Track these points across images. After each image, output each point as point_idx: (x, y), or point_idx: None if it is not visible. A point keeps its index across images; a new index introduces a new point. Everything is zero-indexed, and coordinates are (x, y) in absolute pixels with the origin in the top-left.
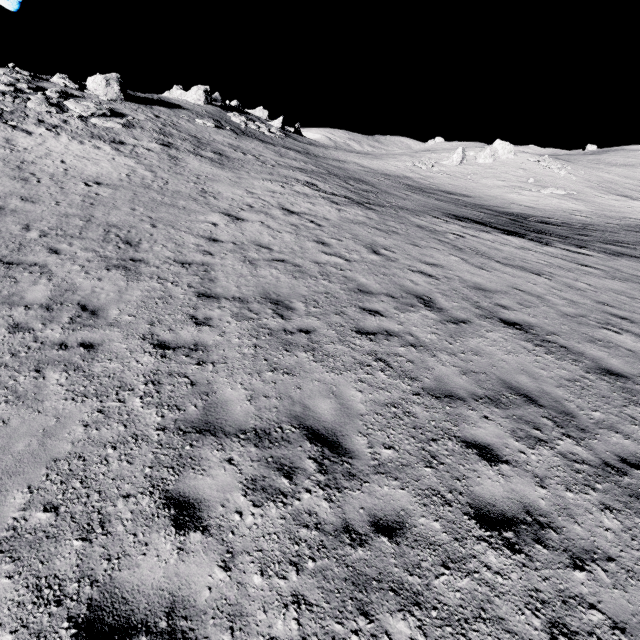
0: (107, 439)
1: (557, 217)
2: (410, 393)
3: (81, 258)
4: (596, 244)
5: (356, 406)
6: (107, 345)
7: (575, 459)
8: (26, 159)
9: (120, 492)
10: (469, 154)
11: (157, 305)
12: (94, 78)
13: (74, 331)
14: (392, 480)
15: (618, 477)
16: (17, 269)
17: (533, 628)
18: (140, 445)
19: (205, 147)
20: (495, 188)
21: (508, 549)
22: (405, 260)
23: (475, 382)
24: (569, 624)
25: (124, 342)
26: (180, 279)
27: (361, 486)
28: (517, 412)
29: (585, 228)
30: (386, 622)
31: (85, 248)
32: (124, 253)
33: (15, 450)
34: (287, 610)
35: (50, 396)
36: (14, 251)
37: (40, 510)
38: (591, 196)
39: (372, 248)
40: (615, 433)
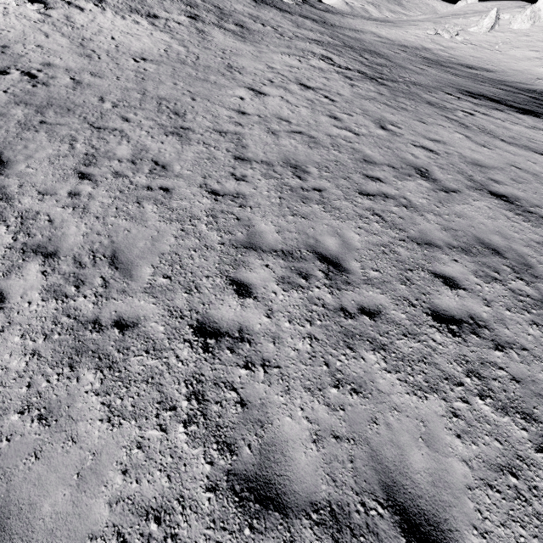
0: (190, 246)
1: None
2: (397, 239)
3: (145, 125)
4: None
5: (354, 243)
6: (177, 190)
7: (521, 294)
8: (85, 36)
9: (203, 274)
10: (504, 17)
11: (206, 164)
12: None
13: (154, 179)
14: (375, 289)
15: None
16: (105, 133)
17: (456, 371)
18: (210, 251)
19: (227, 18)
20: (524, 60)
21: (450, 334)
22: (410, 136)
23: (452, 236)
24: (481, 373)
25: (188, 189)
26: (220, 145)
27: (353, 289)
28: (483, 260)
29: None
30: (363, 354)
31: (146, 117)
32: (175, 122)
33: (139, 246)
34: (304, 340)
35: (150, 219)
36: (98, 119)
37: (161, 277)
38: None
39: (380, 123)
40: None
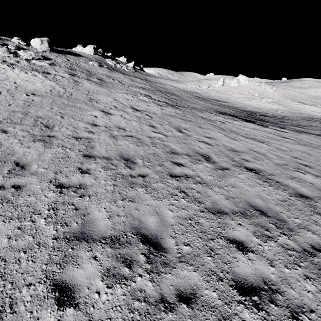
0: (21, 246)
1: (270, 113)
2: (198, 211)
3: (19, 135)
4: (289, 126)
5: (169, 220)
6: (28, 186)
7: (288, 248)
8: None
9: (25, 282)
10: (226, 81)
11: (60, 162)
12: (34, 40)
13: (10, 178)
14: (189, 266)
15: (311, 258)
16: None
17: None
18: (41, 249)
19: (93, 76)
20: (239, 98)
21: (255, 308)
22: (195, 135)
23: (233, 203)
24: None
25: (38, 184)
26: (74, 147)
27: (171, 271)
28: (256, 220)
29: (283, 118)
30: None
31: (22, 130)
32: (44, 132)
33: None
34: None
35: None
36: None
37: None
38: (285, 102)
39: (178, 129)
40: (308, 231)
